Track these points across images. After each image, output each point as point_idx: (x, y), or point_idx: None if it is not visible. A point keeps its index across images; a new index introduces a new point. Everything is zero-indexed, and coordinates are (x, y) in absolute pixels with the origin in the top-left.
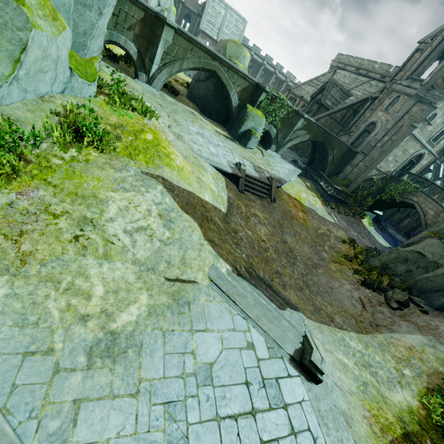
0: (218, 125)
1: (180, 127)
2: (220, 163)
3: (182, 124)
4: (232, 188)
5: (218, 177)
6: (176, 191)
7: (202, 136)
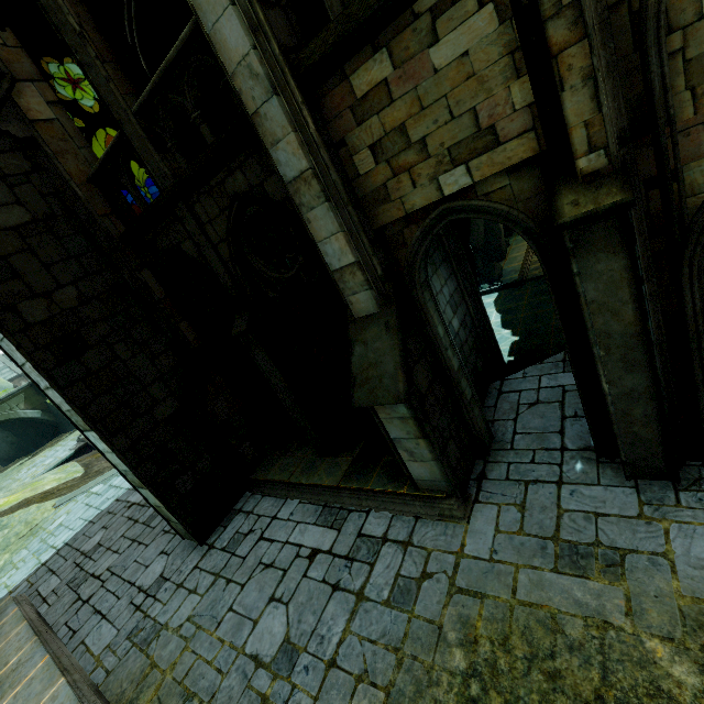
0: (54, 440)
1: (4, 489)
2: (60, 459)
3: (7, 484)
4: (88, 456)
5: (64, 467)
6: (2, 513)
7: (35, 466)
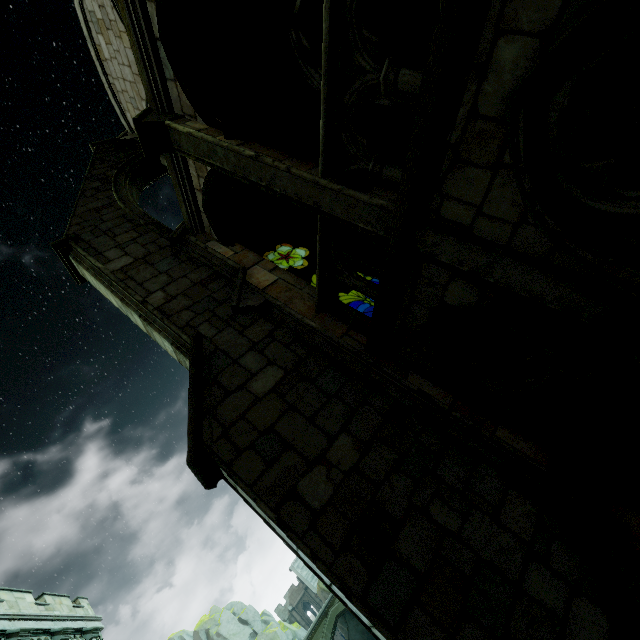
0: None
1: None
2: None
3: None
4: None
5: None
6: None
7: None
